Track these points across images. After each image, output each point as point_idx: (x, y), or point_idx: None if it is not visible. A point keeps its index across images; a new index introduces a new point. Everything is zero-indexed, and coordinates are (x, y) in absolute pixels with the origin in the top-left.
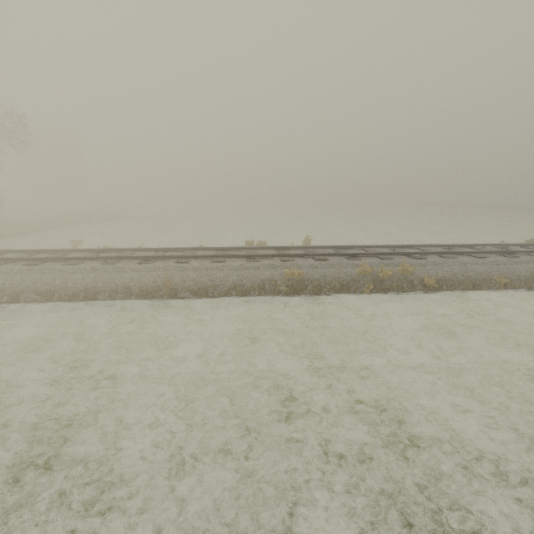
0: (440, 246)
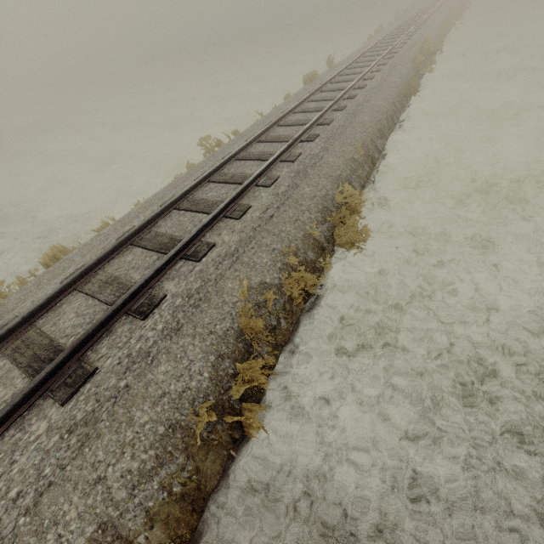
0: (383, 39)
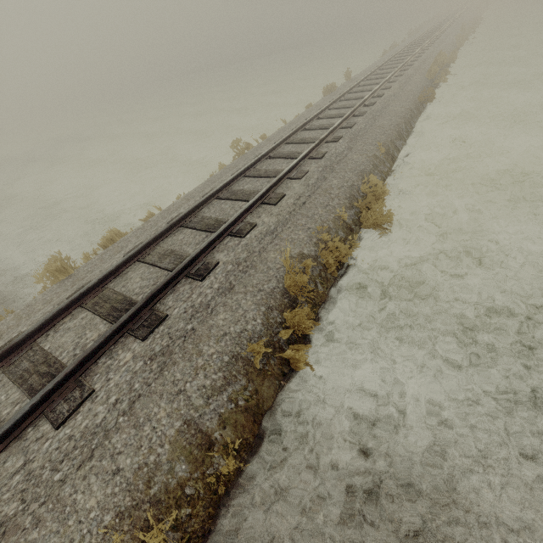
0: (397, 53)
